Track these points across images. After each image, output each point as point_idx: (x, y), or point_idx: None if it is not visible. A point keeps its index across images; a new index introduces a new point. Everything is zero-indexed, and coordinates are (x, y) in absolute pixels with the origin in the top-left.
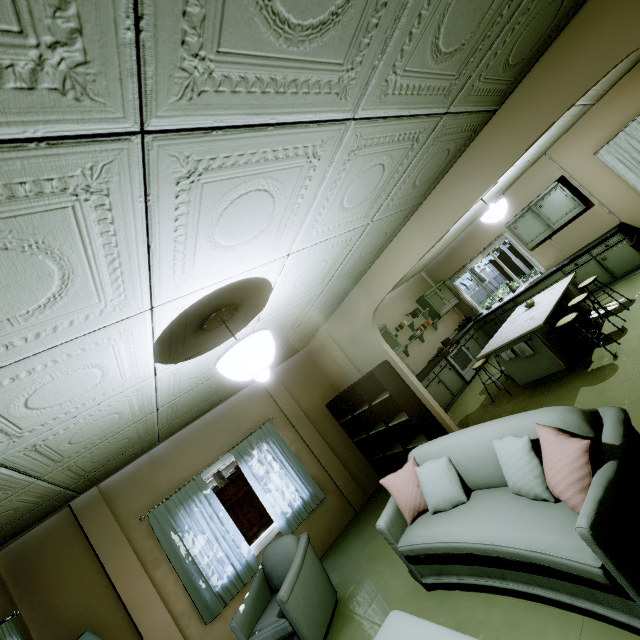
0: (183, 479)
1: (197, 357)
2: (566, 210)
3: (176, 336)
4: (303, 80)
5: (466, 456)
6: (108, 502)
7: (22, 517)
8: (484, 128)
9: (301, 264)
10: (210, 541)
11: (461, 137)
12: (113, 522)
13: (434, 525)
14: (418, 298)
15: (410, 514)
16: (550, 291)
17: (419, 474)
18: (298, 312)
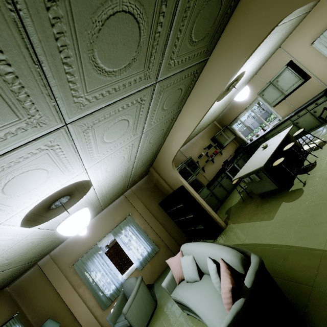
0: (89, 247)
1: (62, 213)
2: (292, 83)
3: (34, 218)
4: None
5: (199, 258)
6: (55, 261)
7: (10, 277)
8: (204, 68)
9: (102, 166)
10: (103, 275)
11: (185, 80)
12: (58, 269)
13: (185, 290)
14: (211, 138)
15: (178, 280)
16: (277, 137)
17: (181, 262)
18: (124, 173)
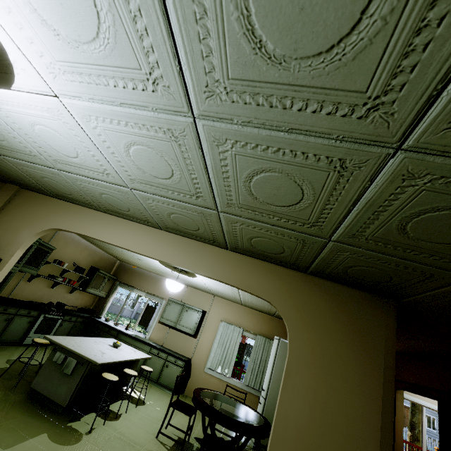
0: None
1: None
2: (189, 326)
3: None
4: (209, 26)
5: None
6: None
7: None
8: (217, 247)
9: (58, 122)
10: None
11: (208, 234)
12: None
13: None
14: (95, 266)
15: None
16: (133, 351)
17: None
18: (13, 145)
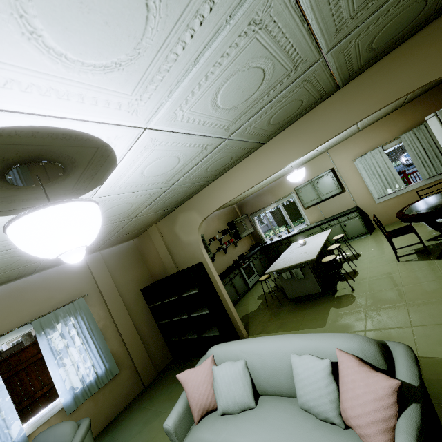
0: None
1: None
2: (331, 189)
3: None
4: None
5: (262, 363)
6: None
7: None
8: (326, 100)
9: (155, 149)
10: None
11: (314, 96)
12: None
13: (221, 430)
14: (229, 222)
15: (199, 413)
16: (316, 237)
17: (216, 374)
18: (138, 203)
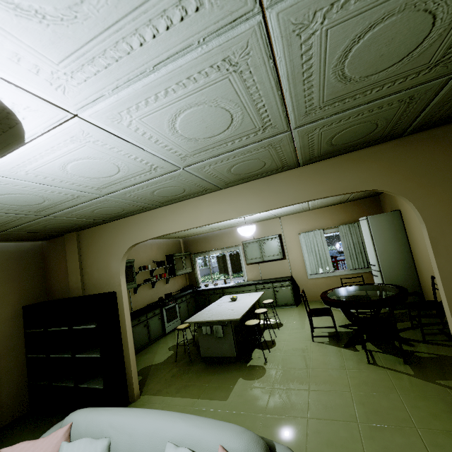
0: None
1: None
2: (274, 253)
3: None
4: None
5: (129, 448)
6: None
7: None
8: (286, 171)
9: (87, 146)
10: None
11: (276, 163)
12: None
13: None
14: (169, 254)
15: None
16: (248, 296)
17: None
18: (54, 200)
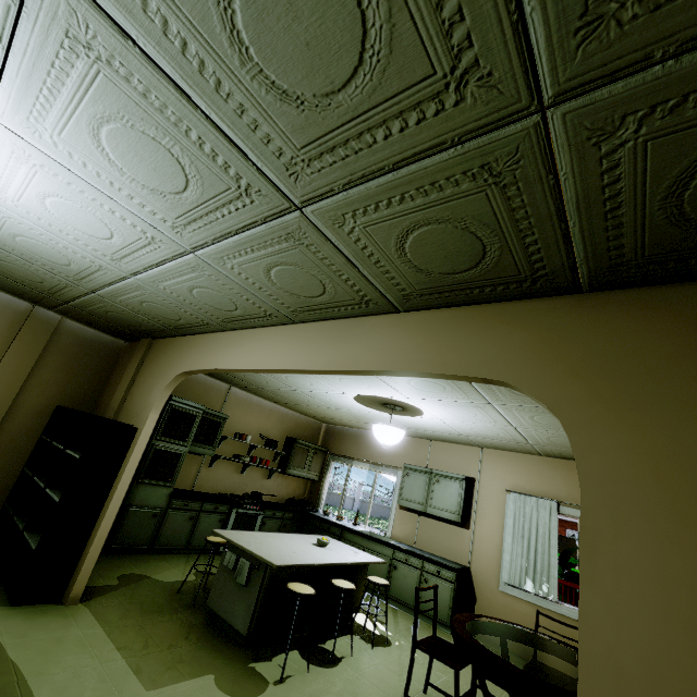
0: None
1: None
2: (448, 507)
3: None
4: None
5: None
6: None
7: None
8: (382, 315)
9: (41, 173)
10: None
11: (343, 287)
12: None
13: None
14: (291, 436)
15: None
16: (351, 552)
17: None
18: (80, 265)
